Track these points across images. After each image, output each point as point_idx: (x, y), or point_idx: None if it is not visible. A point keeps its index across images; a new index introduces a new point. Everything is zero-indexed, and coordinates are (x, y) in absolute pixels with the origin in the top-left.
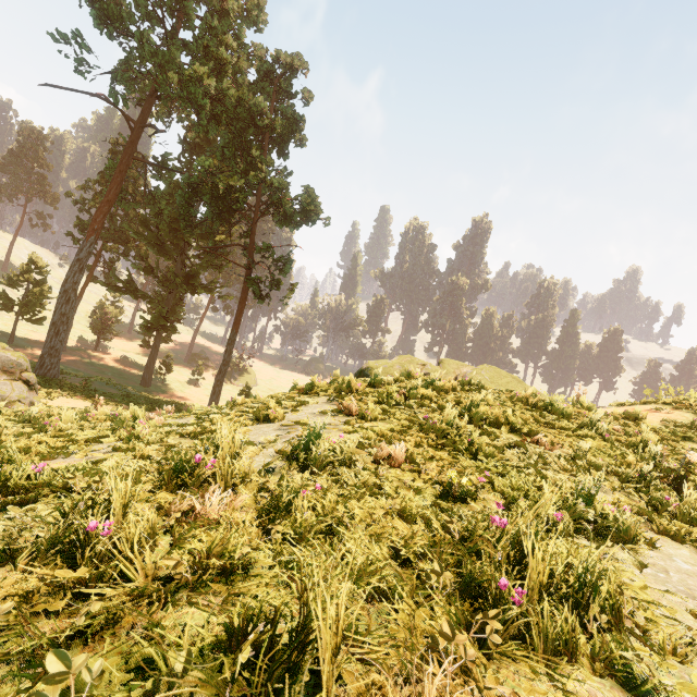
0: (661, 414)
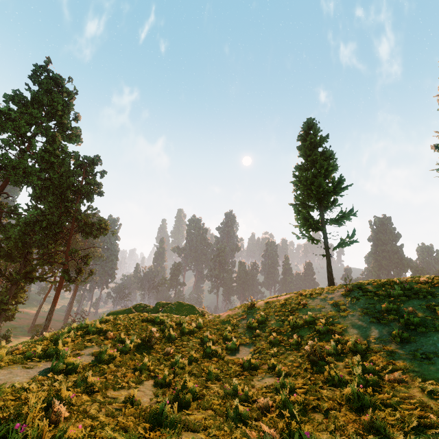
0: (232, 312)
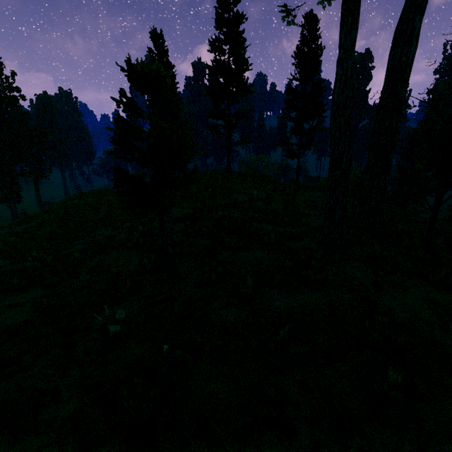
0: None
